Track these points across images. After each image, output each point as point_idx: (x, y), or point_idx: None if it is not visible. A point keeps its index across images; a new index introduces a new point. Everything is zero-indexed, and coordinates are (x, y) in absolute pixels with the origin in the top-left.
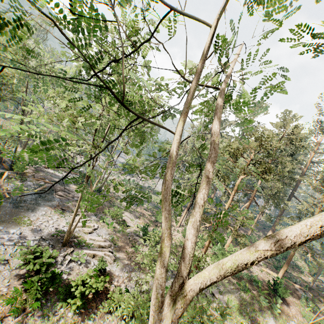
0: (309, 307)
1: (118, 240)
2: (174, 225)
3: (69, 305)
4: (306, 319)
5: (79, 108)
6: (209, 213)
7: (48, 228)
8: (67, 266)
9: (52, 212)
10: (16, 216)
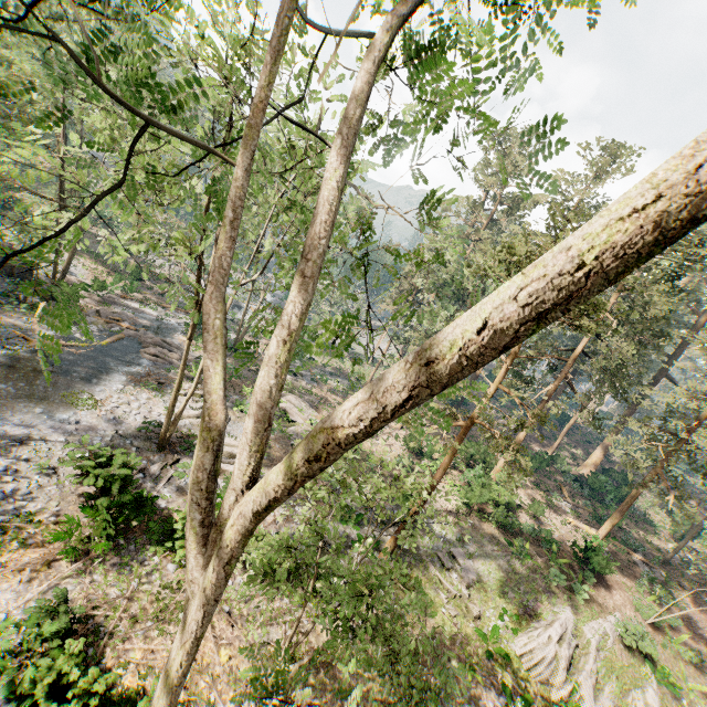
0: (654, 595)
1: (270, 446)
2: (391, 424)
3: (168, 552)
4: (641, 615)
5: (168, 158)
6: (469, 406)
7: (129, 416)
8: (166, 487)
9: (138, 386)
10: (66, 391)
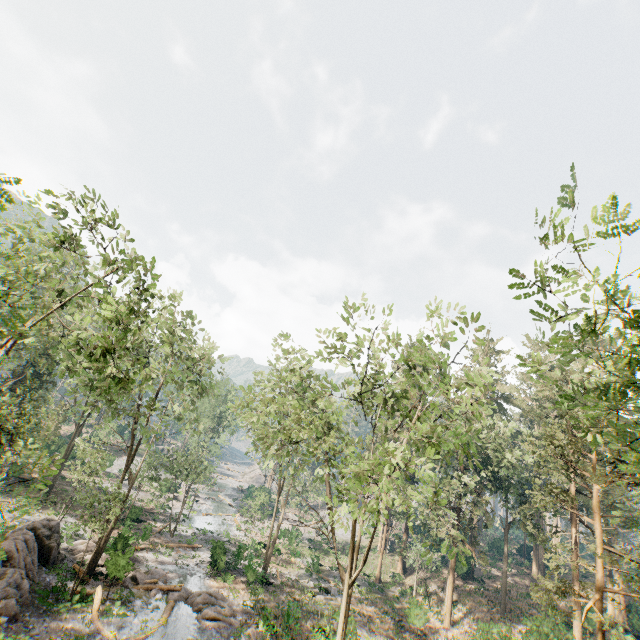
0: None
1: None
2: (437, 623)
3: None
4: None
5: None
6: (475, 571)
7: None
8: None
9: None
10: None
